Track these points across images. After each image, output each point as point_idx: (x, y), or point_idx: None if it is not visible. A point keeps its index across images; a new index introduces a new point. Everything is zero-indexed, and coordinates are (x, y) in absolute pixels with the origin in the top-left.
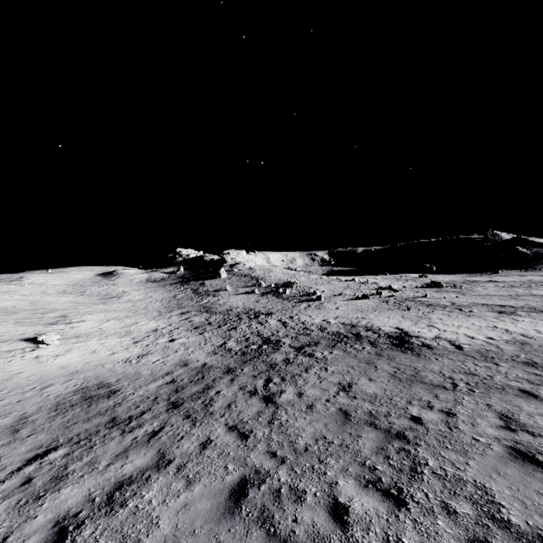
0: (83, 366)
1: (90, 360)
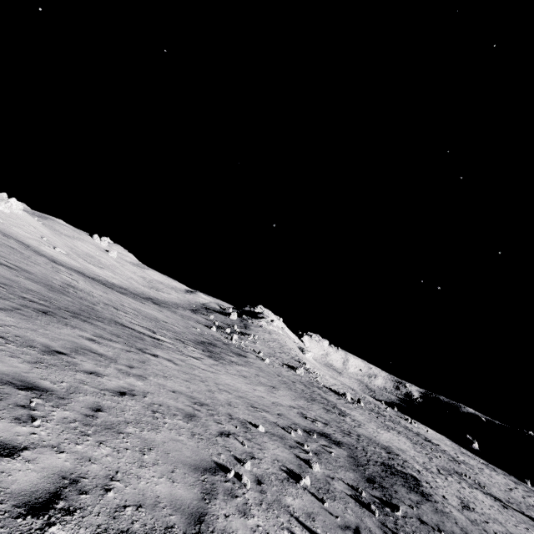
0: (41, 249)
1: (49, 253)
